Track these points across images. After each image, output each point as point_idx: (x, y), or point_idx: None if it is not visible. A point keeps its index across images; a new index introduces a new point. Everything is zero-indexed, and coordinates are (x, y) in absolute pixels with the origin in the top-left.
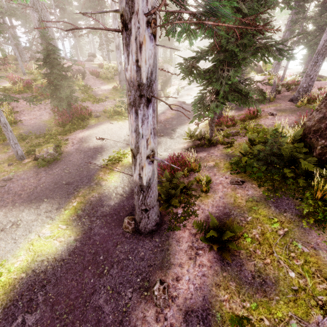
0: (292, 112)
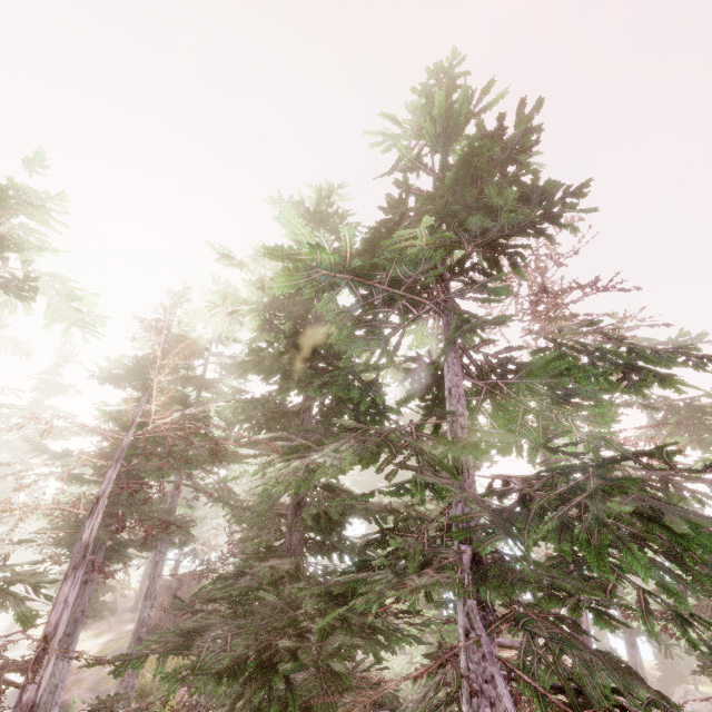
0: (132, 620)
